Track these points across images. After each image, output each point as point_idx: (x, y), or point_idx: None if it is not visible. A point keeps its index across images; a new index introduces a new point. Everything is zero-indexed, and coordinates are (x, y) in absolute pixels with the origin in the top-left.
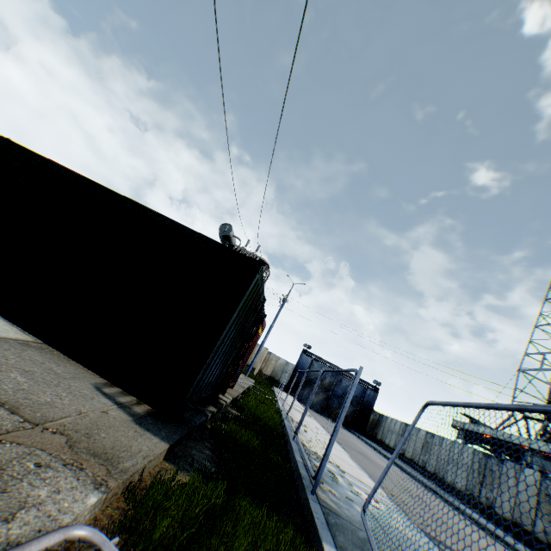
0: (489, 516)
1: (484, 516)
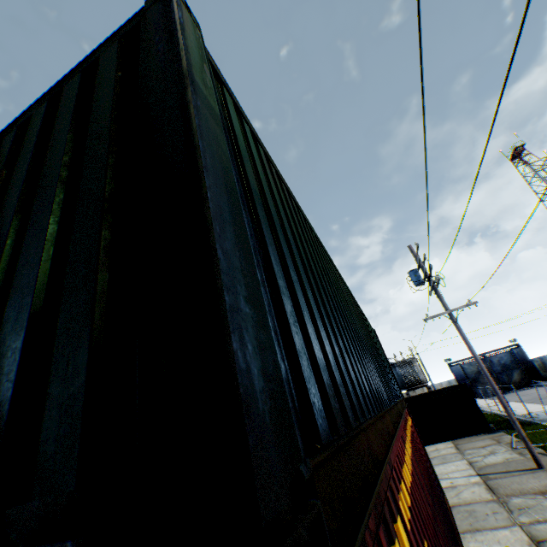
0: None
1: None
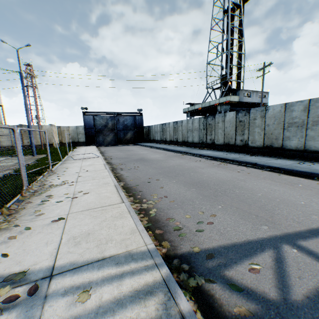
0: (213, 148)
1: (211, 149)
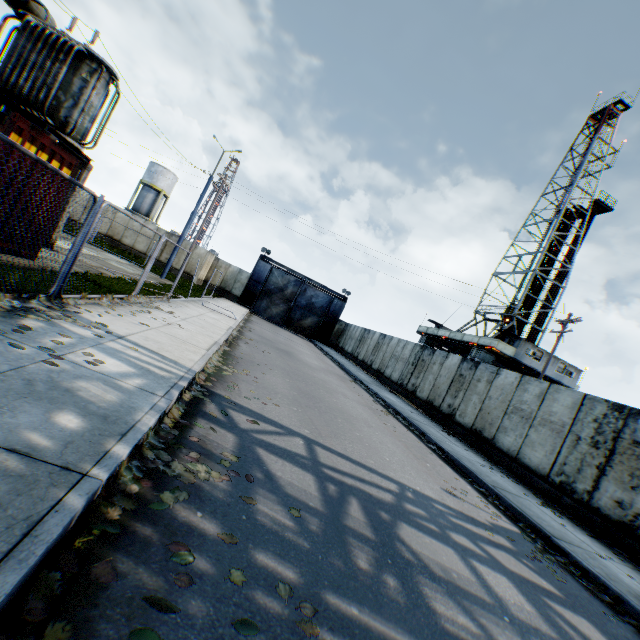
0: (410, 400)
1: (406, 400)
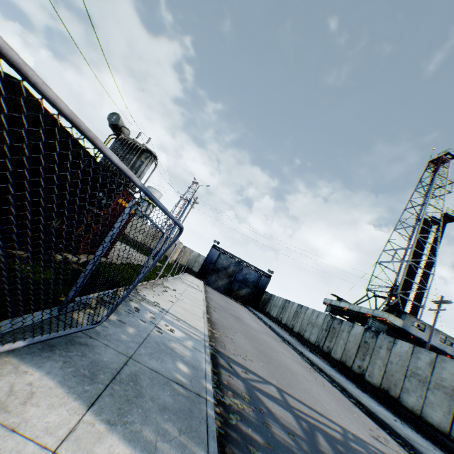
0: (327, 359)
1: (323, 359)
